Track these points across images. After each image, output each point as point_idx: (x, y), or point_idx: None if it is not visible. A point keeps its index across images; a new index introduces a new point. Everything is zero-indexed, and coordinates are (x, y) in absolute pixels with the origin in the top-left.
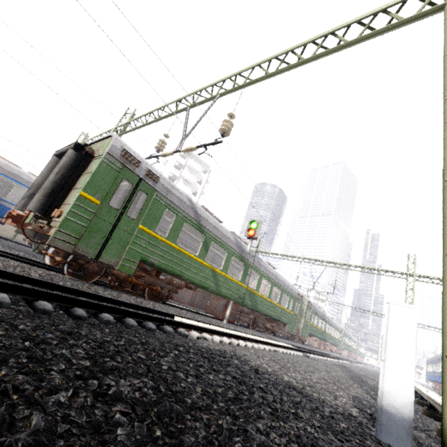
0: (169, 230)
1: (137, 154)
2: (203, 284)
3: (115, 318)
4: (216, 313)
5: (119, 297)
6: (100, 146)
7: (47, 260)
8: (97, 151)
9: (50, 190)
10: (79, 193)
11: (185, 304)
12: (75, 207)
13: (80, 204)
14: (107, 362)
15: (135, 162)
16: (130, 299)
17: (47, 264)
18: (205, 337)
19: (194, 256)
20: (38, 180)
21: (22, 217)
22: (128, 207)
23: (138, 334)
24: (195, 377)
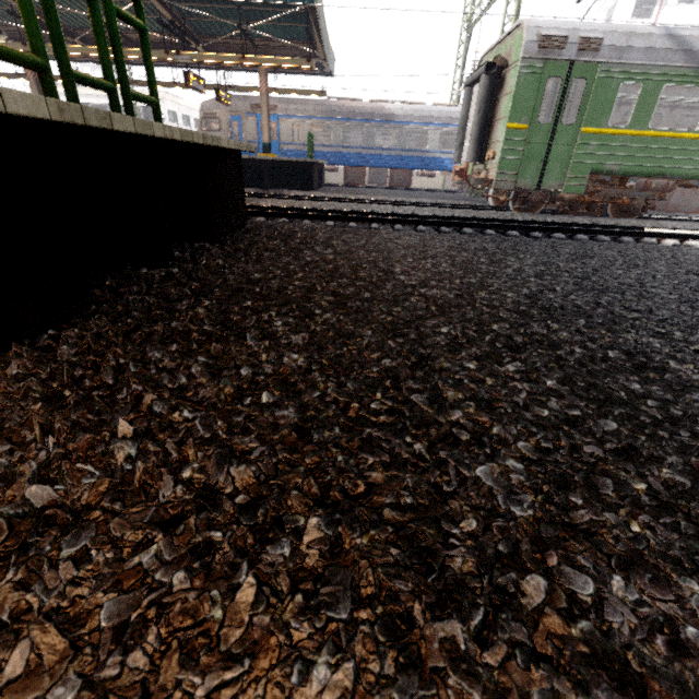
0: (631, 114)
1: (560, 23)
2: None
3: (566, 237)
4: None
5: (570, 221)
6: (510, 46)
7: (490, 202)
8: (508, 57)
9: (477, 134)
10: (505, 128)
11: (692, 213)
12: (505, 144)
13: (509, 139)
14: (558, 246)
15: (558, 43)
16: (583, 221)
17: (492, 206)
18: (689, 245)
19: (690, 134)
20: (461, 125)
21: (463, 170)
22: (561, 113)
23: None
24: (617, 252)
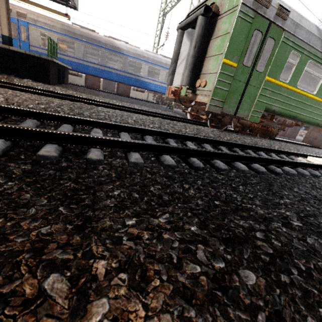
0: (291, 74)
1: None
2: (315, 121)
3: None
4: (316, 143)
5: (256, 142)
6: None
7: (188, 116)
8: (220, 7)
9: (192, 64)
10: (221, 62)
11: (278, 135)
12: (219, 75)
13: (223, 72)
14: None
15: (266, 2)
16: (263, 143)
17: (190, 119)
18: None
19: (311, 95)
20: (174, 57)
21: (176, 91)
22: (257, 61)
23: (319, 184)
24: None
